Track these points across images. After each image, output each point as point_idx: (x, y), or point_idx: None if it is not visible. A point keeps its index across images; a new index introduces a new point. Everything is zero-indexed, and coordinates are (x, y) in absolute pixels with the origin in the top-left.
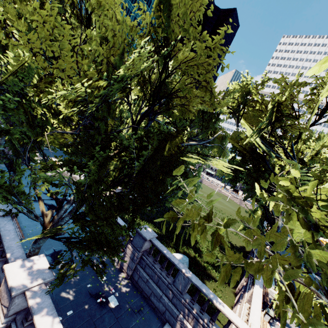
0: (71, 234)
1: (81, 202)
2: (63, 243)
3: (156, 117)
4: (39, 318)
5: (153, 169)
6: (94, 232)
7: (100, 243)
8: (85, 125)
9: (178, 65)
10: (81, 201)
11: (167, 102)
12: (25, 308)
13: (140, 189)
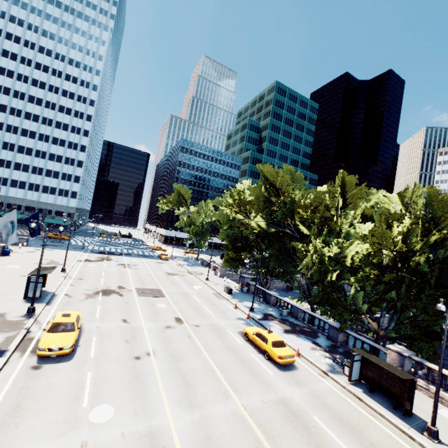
0: (402, 333)
1: (401, 311)
2: (398, 340)
3: (435, 252)
4: (430, 365)
5: (447, 283)
6: (425, 327)
7: (433, 333)
8: (389, 266)
9: (444, 225)
10: (400, 311)
11: (441, 243)
12: (407, 371)
13: (444, 297)
